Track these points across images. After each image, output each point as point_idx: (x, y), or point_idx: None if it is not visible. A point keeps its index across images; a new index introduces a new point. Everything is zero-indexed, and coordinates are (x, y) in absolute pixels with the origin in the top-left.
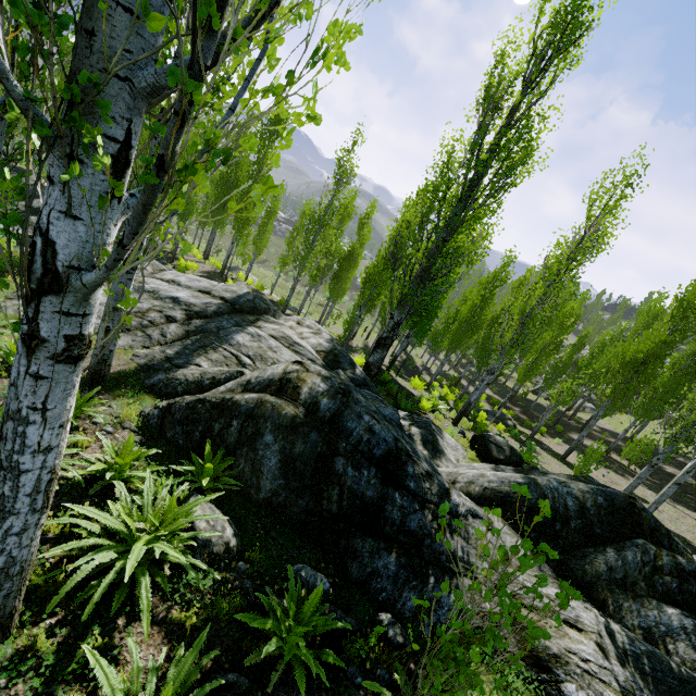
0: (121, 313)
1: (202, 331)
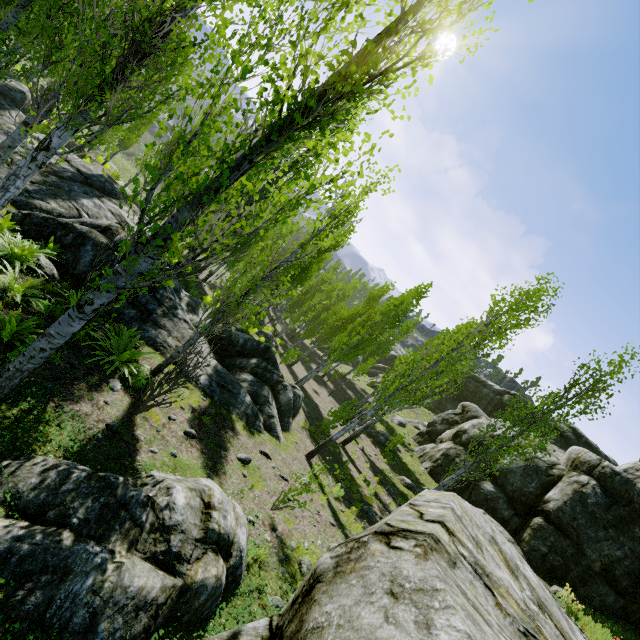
0: (12, 151)
1: (57, 185)
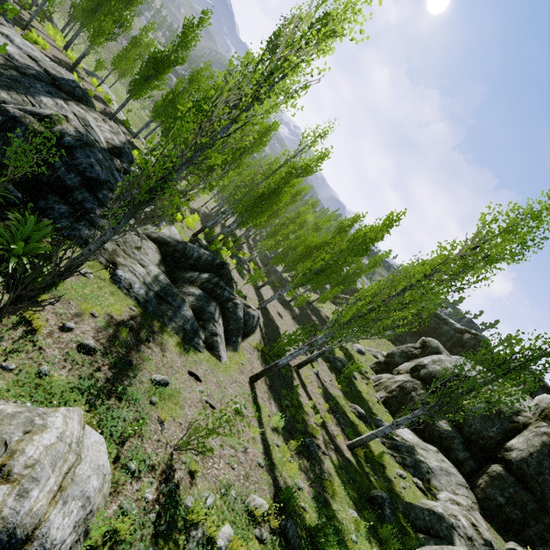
0: None
1: (16, 80)
